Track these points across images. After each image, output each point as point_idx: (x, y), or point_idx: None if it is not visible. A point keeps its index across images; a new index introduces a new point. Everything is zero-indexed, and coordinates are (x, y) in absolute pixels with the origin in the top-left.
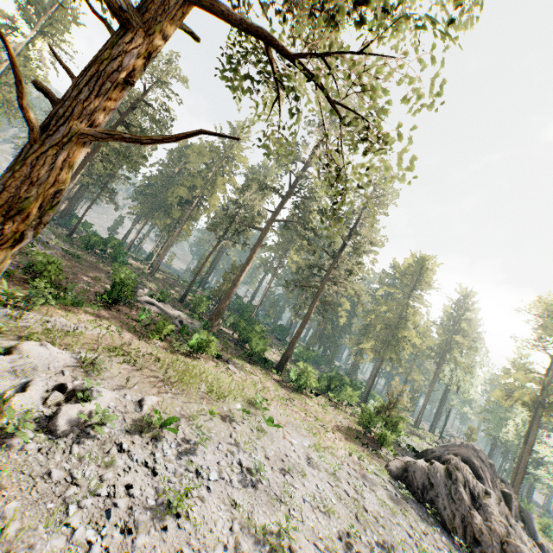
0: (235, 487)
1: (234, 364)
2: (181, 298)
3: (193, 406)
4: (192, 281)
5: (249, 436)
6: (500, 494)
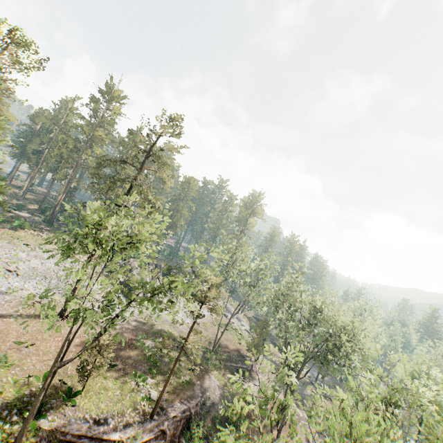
0: (4, 256)
1: (48, 234)
2: (38, 208)
3: (1, 241)
4: (44, 199)
5: (24, 250)
6: (161, 274)
